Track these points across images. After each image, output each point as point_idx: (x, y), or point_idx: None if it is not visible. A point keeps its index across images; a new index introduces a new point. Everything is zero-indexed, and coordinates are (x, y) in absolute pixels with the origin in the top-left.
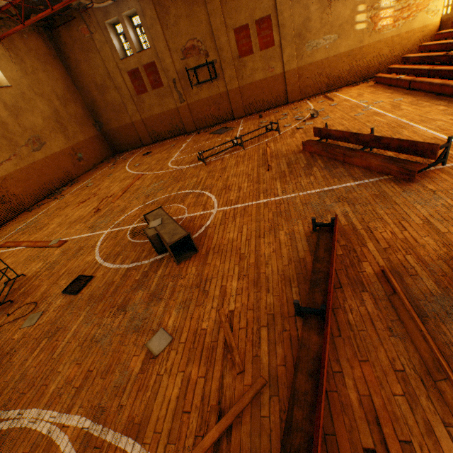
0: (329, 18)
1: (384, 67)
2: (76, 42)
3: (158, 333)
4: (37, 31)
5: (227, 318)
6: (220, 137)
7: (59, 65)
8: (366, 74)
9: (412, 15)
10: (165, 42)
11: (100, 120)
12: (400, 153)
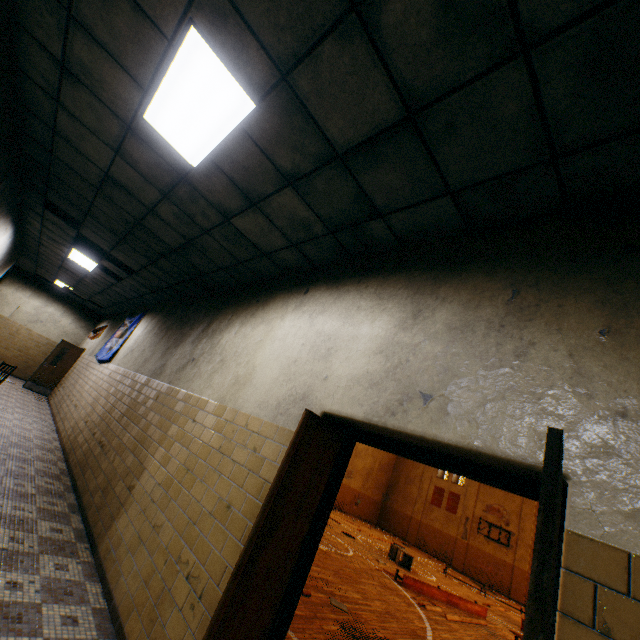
0: None
1: None
2: None
3: (380, 560)
4: None
5: None
6: (476, 585)
7: None
8: None
9: None
10: (476, 490)
11: (390, 495)
12: None
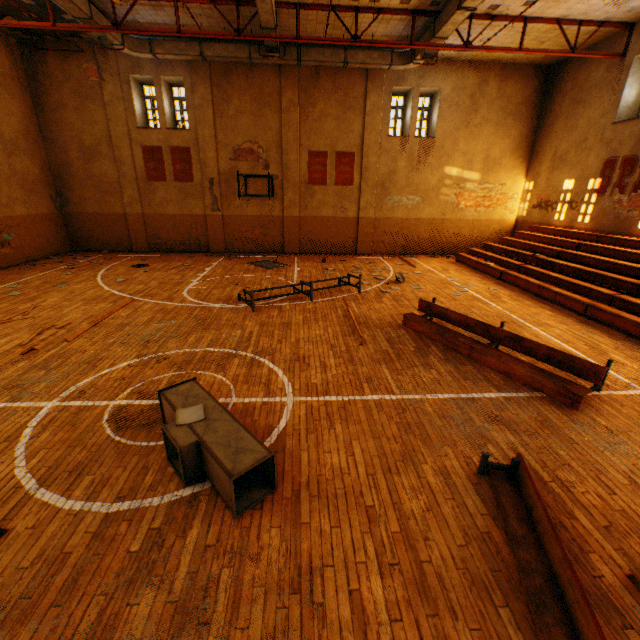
0: (416, 179)
1: (463, 247)
2: (71, 79)
3: None
4: (5, 39)
5: None
6: (268, 273)
7: (24, 96)
8: (445, 248)
9: (492, 206)
10: (214, 131)
11: (68, 194)
12: (548, 364)
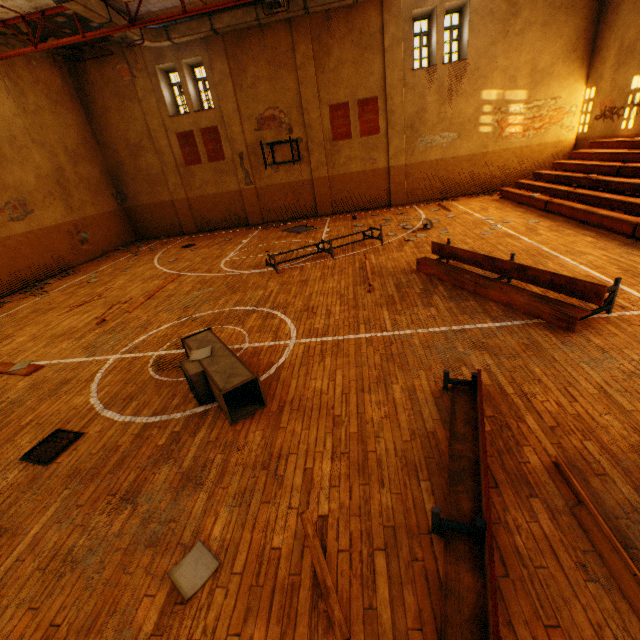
0: (449, 113)
1: (511, 181)
2: (109, 83)
3: (193, 550)
4: (53, 60)
5: (316, 530)
6: (298, 237)
7: (77, 109)
8: (489, 185)
9: (544, 127)
10: (236, 105)
11: (125, 191)
12: (552, 290)
